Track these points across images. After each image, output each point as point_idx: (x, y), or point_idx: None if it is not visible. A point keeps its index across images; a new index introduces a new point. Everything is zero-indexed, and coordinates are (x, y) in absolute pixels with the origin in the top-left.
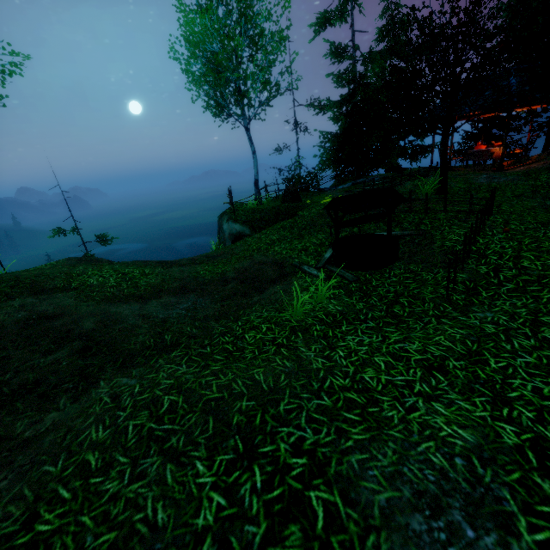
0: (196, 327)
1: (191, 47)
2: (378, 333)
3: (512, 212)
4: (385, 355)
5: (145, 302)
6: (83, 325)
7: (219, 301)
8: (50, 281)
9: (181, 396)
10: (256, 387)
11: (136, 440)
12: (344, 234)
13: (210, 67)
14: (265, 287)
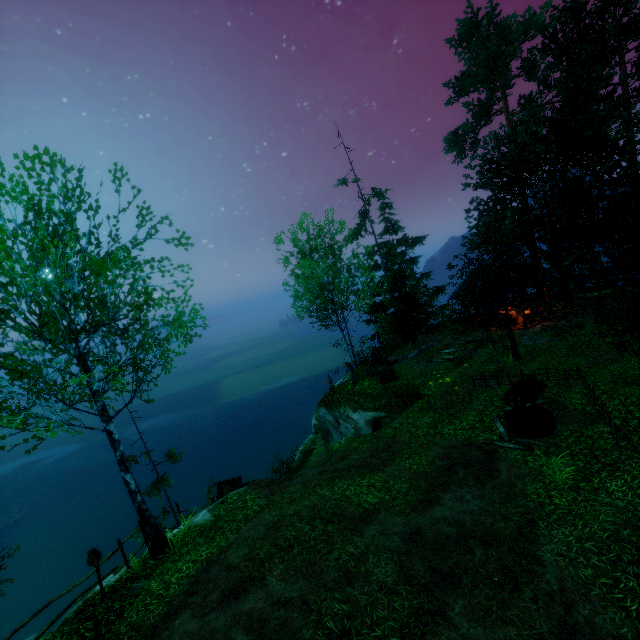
0: (515, 507)
1: (309, 283)
2: (617, 478)
3: (587, 374)
4: (639, 488)
5: (441, 503)
6: (447, 530)
7: (481, 486)
8: (345, 509)
9: (591, 541)
10: (616, 523)
11: (609, 565)
12: (491, 408)
13: (320, 293)
14: (493, 466)
